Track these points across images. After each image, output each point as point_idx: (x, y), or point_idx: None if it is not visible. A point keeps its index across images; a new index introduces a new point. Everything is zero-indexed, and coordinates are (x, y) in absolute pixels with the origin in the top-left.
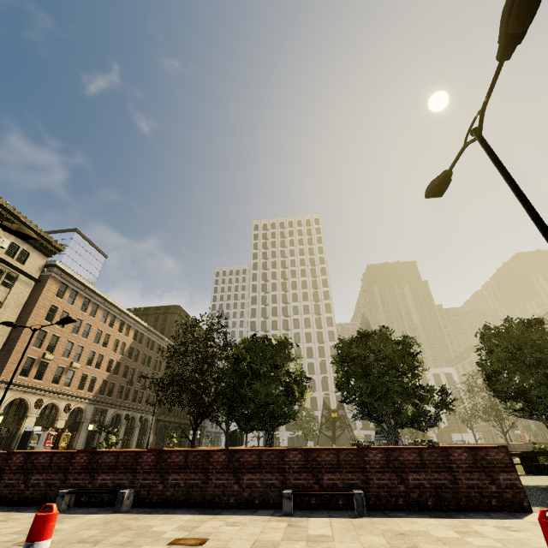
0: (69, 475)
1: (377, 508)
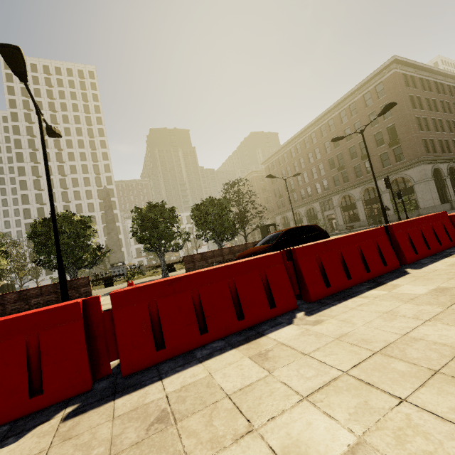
0: None
1: None
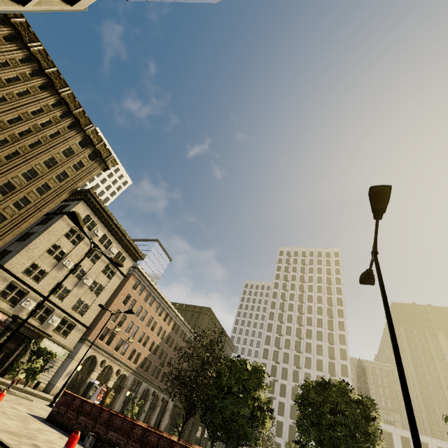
0: (97, 424)
1: None
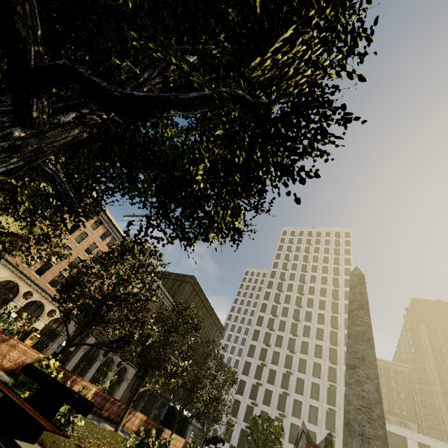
0: None
1: None
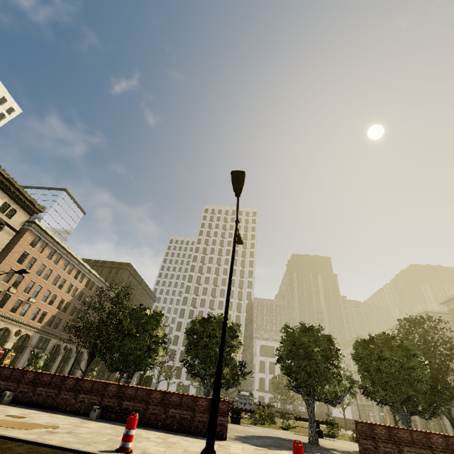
0: None
1: (145, 425)
